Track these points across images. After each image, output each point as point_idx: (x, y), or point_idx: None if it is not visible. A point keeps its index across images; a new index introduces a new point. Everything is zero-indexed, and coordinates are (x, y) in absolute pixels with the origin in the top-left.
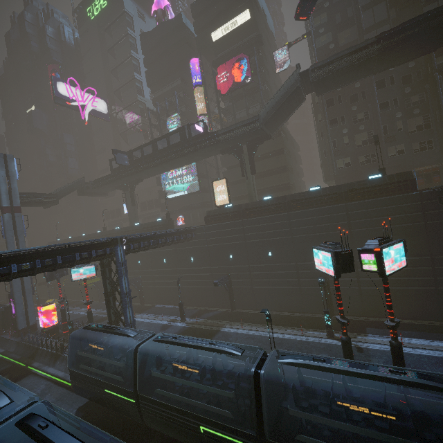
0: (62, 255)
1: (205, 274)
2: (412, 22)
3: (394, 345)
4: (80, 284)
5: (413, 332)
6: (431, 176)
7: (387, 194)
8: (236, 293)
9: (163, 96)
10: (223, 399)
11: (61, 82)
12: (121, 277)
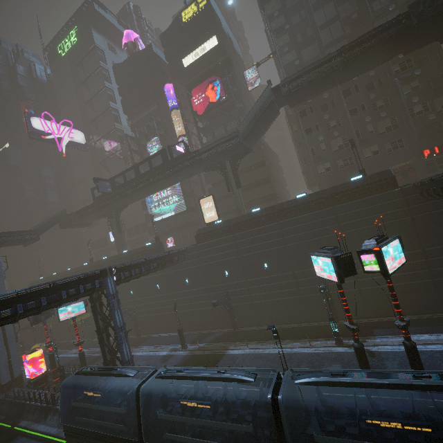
0: (47, 295)
1: (202, 295)
2: (367, 35)
3: (409, 345)
4: (69, 323)
5: (420, 328)
6: (407, 172)
7: (371, 194)
8: (236, 310)
9: (140, 122)
10: (239, 434)
11: (36, 116)
12: (114, 310)
